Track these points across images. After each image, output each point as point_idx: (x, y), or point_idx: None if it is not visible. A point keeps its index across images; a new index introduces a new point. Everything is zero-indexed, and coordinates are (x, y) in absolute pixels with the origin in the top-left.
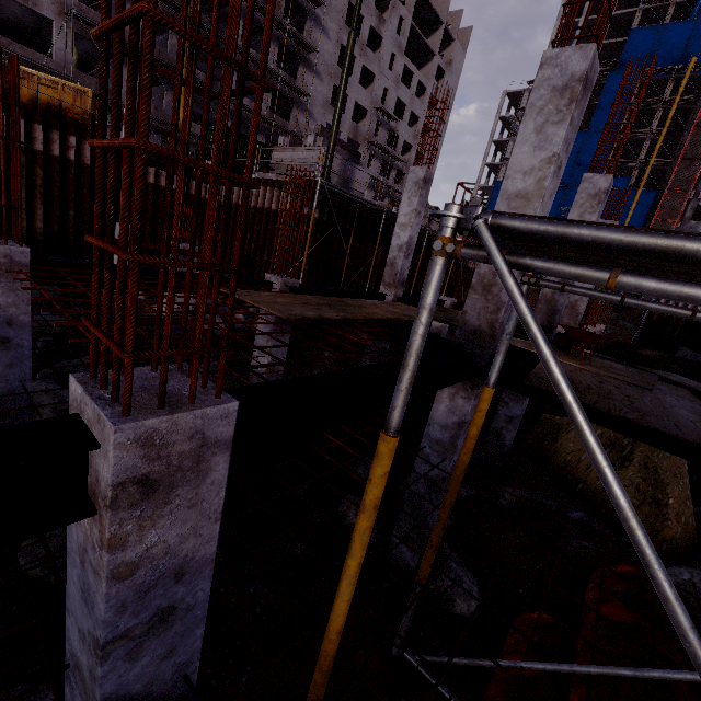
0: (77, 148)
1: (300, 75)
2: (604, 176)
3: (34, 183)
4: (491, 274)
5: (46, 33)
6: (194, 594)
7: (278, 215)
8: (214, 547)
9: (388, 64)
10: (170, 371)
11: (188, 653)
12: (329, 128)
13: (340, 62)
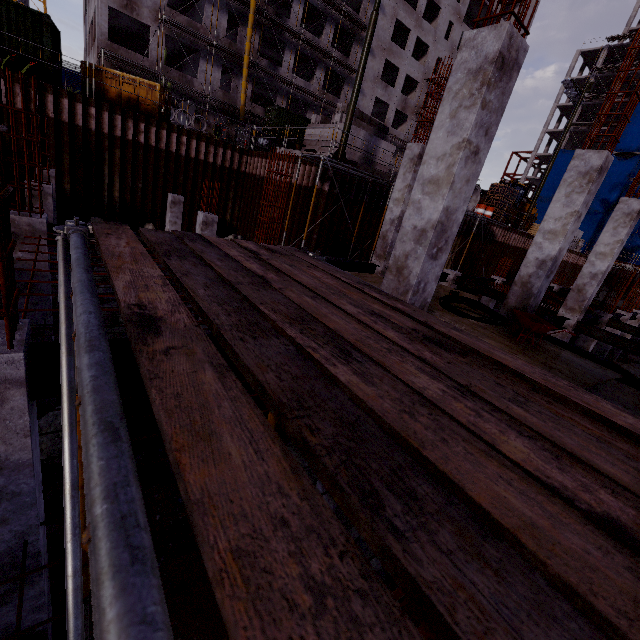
0: (146, 133)
1: (353, 52)
2: (597, 153)
3: (114, 162)
4: (404, 257)
5: (148, 37)
6: (18, 485)
7: (296, 188)
8: (29, 454)
9: (444, 33)
10: (4, 325)
11: (25, 526)
12: (378, 102)
13: (395, 37)
